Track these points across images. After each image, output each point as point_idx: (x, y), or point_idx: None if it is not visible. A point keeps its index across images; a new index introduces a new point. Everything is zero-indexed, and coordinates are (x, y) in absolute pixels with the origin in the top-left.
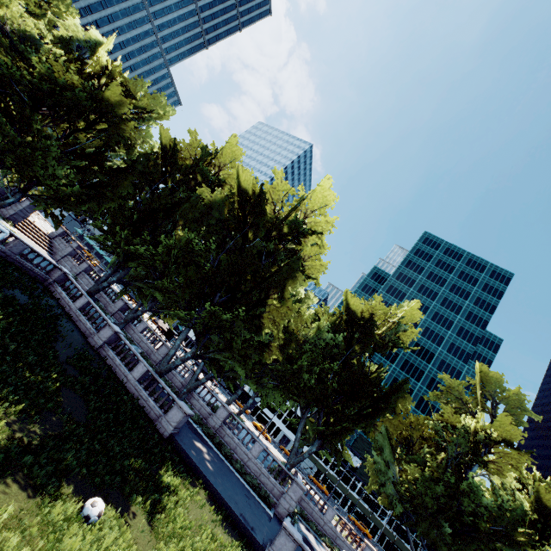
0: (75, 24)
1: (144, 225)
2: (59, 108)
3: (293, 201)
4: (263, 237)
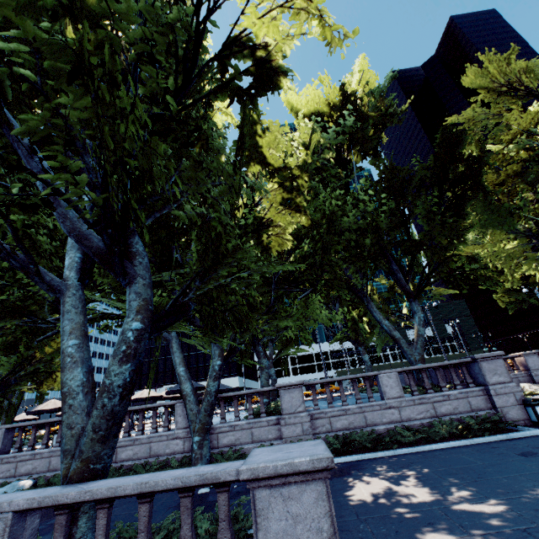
0: None
1: None
2: None
3: None
4: None
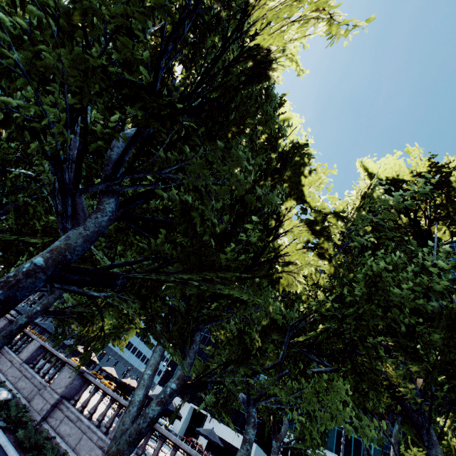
0: None
1: None
2: None
3: None
4: None
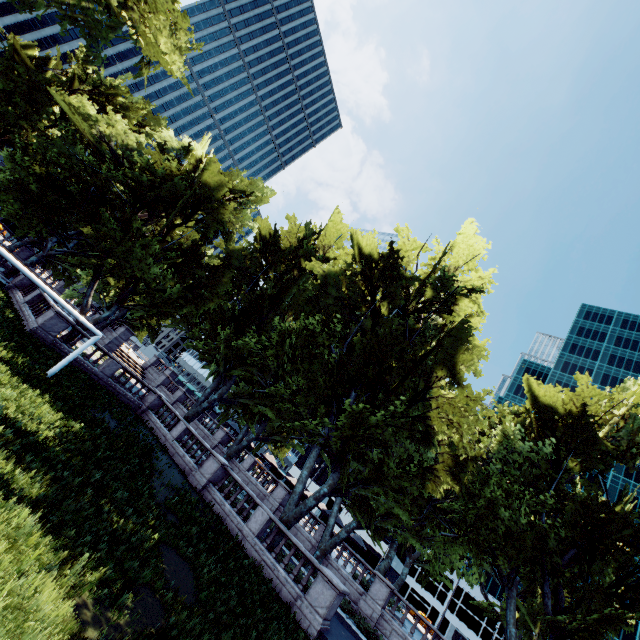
0: (171, 135)
1: (248, 319)
2: (157, 203)
3: (429, 259)
4: (396, 314)
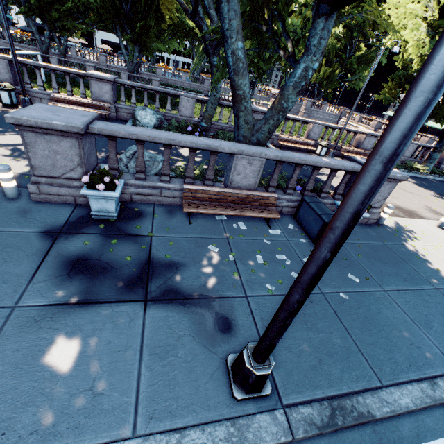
0: None
1: None
2: None
3: None
4: None
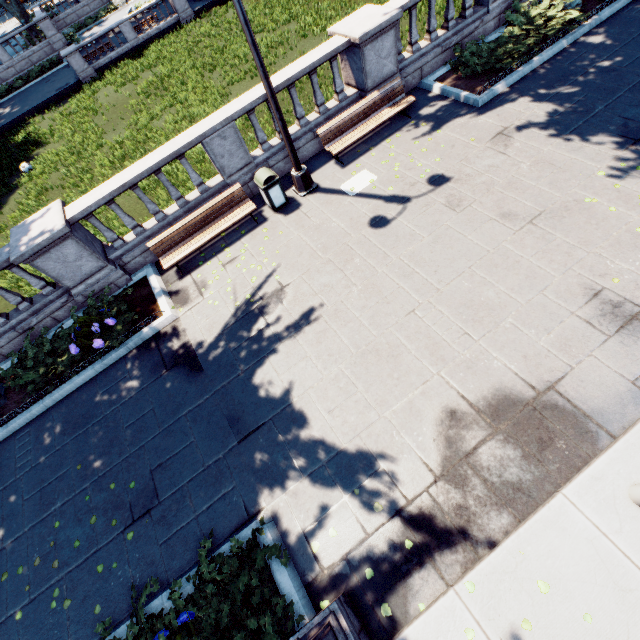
0: None
1: None
2: None
3: None
4: None
